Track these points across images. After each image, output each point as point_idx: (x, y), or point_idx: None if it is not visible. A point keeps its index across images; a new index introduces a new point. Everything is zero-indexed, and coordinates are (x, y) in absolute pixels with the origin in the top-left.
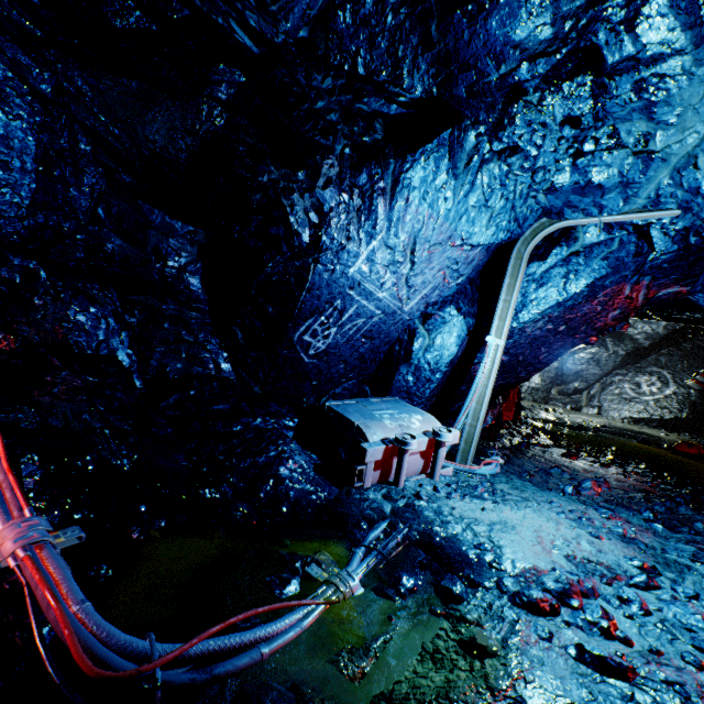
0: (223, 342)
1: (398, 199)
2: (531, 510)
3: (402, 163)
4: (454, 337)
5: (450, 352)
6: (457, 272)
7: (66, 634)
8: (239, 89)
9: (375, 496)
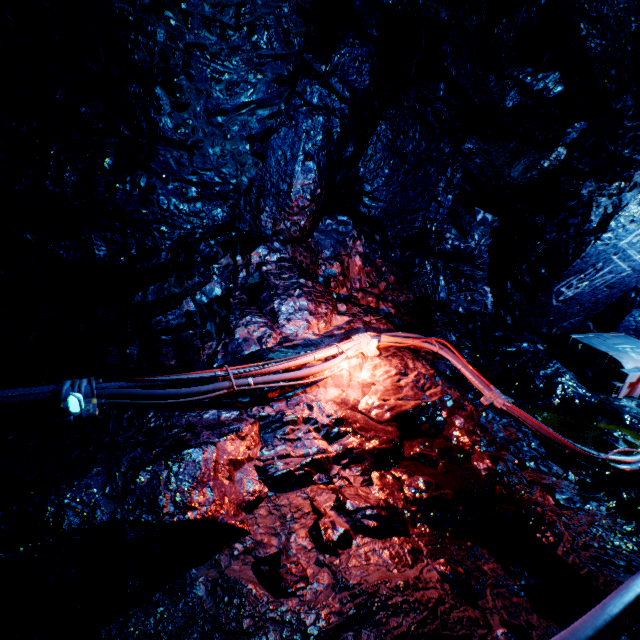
0: (492, 290)
1: None
2: None
3: None
4: None
5: None
6: None
7: (559, 438)
8: (581, 134)
9: (629, 405)
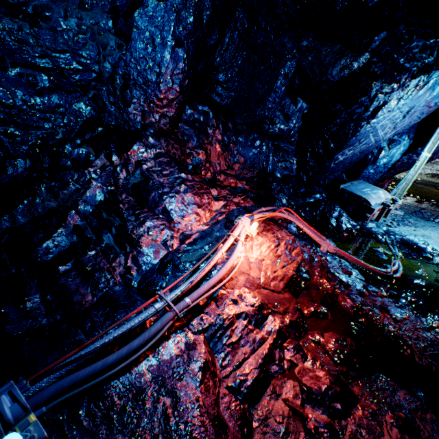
0: (297, 159)
1: (423, 90)
2: (430, 230)
3: (437, 73)
4: (401, 151)
5: (396, 158)
6: (418, 118)
7: (369, 267)
8: (381, 42)
9: (373, 226)
